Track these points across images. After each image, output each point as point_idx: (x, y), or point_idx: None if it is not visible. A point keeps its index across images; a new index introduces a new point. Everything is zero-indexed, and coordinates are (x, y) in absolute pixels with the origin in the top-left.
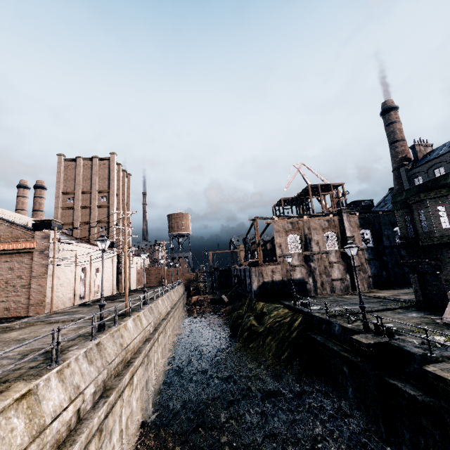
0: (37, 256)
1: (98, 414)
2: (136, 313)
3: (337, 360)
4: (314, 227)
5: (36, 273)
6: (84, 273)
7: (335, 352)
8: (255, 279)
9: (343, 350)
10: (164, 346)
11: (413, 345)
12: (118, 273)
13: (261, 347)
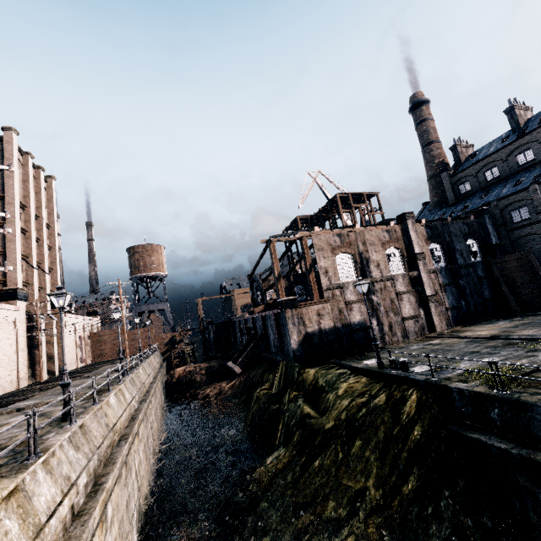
0: None
1: None
2: (2, 486)
3: None
4: (371, 241)
5: None
6: None
7: None
8: (293, 330)
9: None
10: (125, 507)
11: None
12: (33, 346)
13: (343, 467)
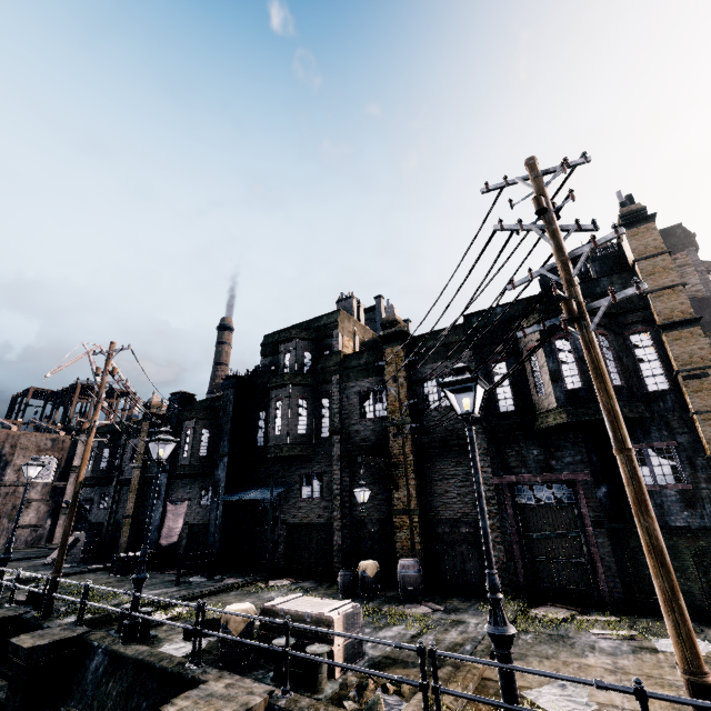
0: None
1: None
2: None
3: None
4: (26, 445)
5: None
6: None
7: None
8: None
9: None
10: None
11: None
12: None
13: None
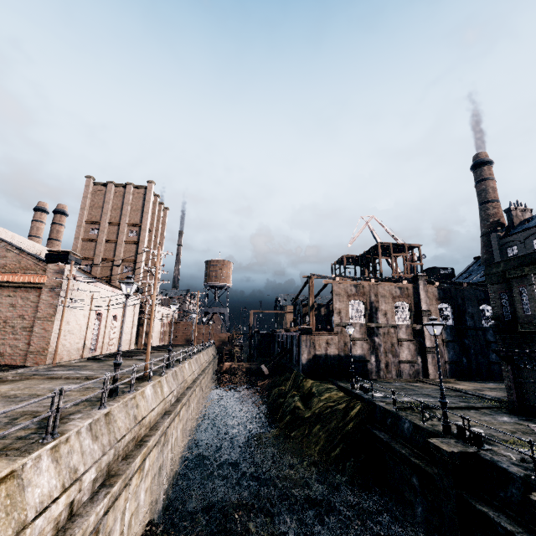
0: (46, 294)
1: (97, 510)
2: (158, 377)
3: (404, 467)
4: (383, 294)
5: (42, 313)
6: (98, 320)
7: (402, 456)
8: (305, 350)
9: (414, 455)
10: (185, 422)
11: (510, 461)
12: (139, 324)
13: (306, 437)
